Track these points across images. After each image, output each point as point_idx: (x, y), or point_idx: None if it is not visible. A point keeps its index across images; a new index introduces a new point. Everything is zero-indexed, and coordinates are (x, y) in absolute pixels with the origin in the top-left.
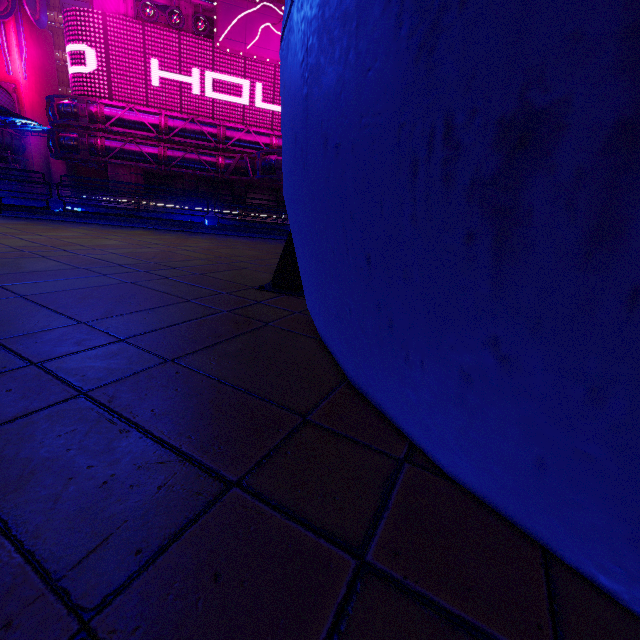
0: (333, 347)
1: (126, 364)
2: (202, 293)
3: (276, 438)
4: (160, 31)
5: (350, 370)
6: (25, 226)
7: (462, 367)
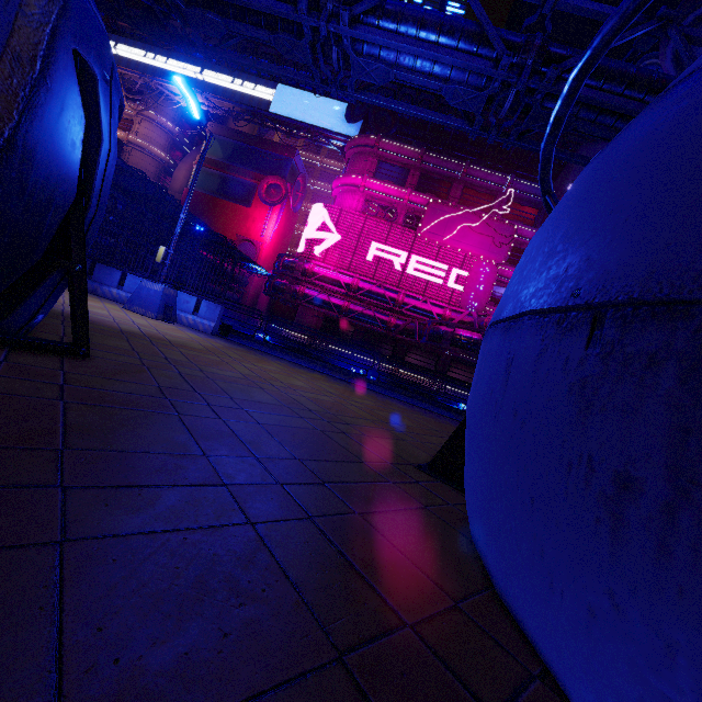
0: (486, 552)
1: (331, 505)
2: (372, 457)
3: (435, 608)
4: (376, 222)
5: (499, 579)
6: (244, 353)
7: (590, 604)
